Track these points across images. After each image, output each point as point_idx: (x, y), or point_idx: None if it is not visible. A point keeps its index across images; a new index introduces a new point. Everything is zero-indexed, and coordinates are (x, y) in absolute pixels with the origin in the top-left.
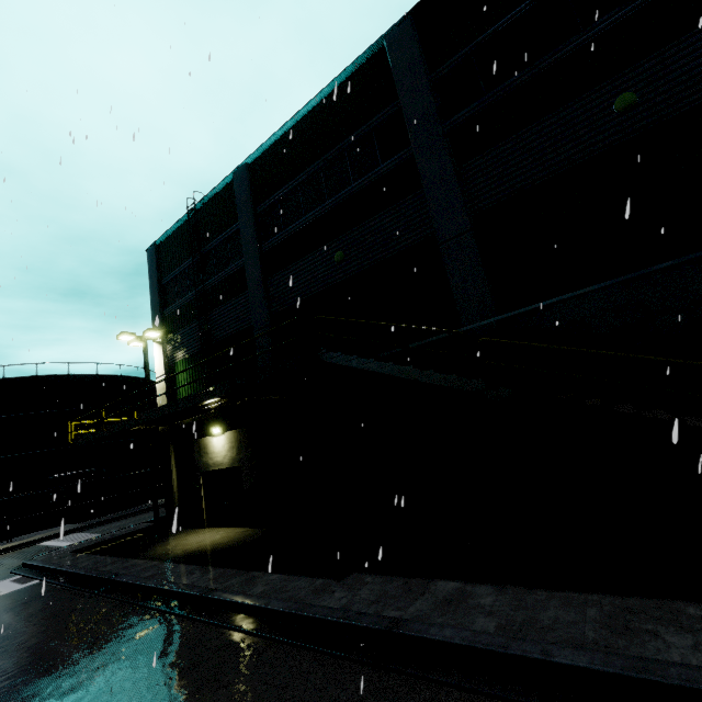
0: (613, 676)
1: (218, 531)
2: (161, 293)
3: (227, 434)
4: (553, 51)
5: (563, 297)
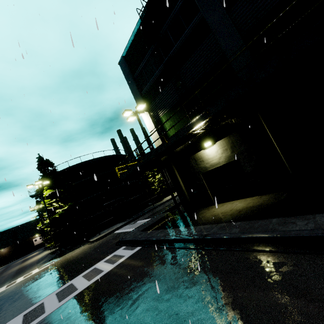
0: None
1: (231, 203)
2: (136, 83)
3: (218, 143)
4: None
5: None
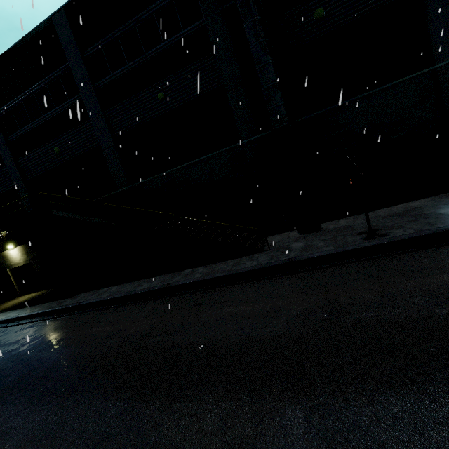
0: (123, 296)
1: (27, 296)
2: None
3: (18, 248)
4: (134, 60)
5: (149, 179)
